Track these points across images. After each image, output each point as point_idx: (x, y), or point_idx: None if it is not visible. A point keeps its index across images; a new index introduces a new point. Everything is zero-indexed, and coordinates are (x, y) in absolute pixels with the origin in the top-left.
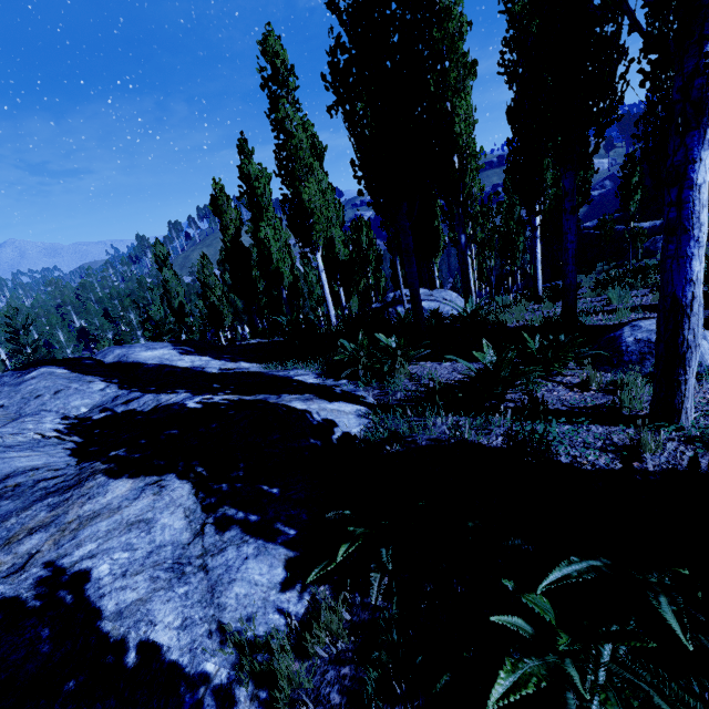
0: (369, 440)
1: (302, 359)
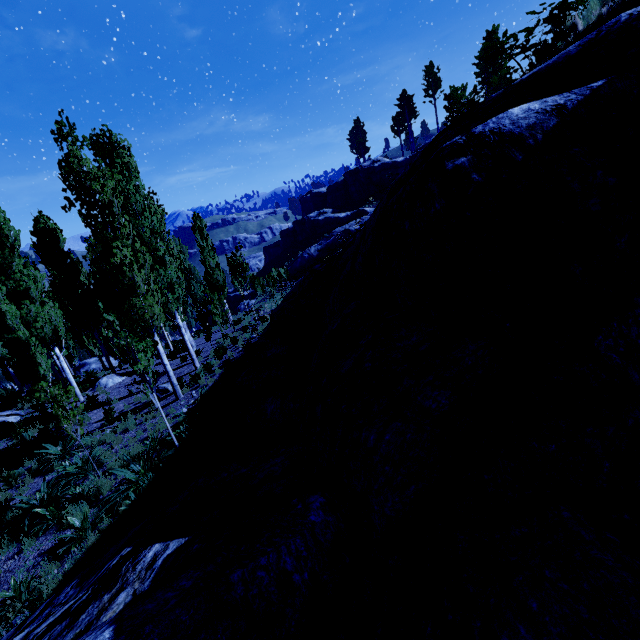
0: (16, 422)
1: (7, 408)
